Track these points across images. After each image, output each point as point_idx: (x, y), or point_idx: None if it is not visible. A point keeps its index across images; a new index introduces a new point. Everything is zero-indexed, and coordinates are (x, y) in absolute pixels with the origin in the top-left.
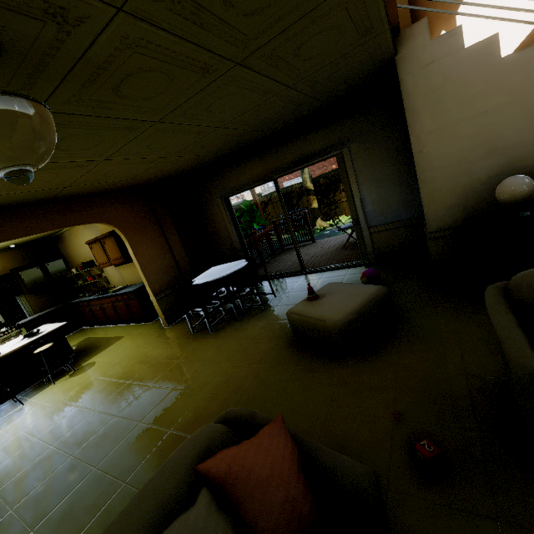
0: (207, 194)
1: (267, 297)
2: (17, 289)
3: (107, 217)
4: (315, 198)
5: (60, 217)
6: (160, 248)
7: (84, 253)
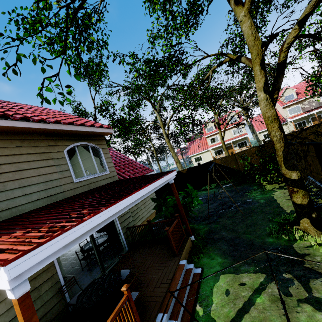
0: None
1: (94, 266)
2: None
3: None
4: (299, 190)
5: None
6: None
7: None
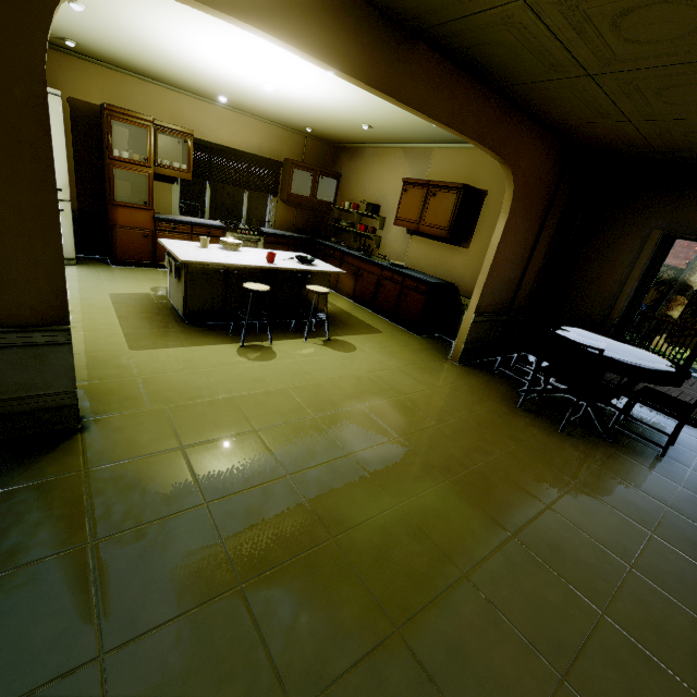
0: (638, 212)
1: (648, 432)
2: (277, 187)
3: (518, 162)
4: (686, 303)
5: (487, 123)
6: (522, 251)
7: (374, 190)
